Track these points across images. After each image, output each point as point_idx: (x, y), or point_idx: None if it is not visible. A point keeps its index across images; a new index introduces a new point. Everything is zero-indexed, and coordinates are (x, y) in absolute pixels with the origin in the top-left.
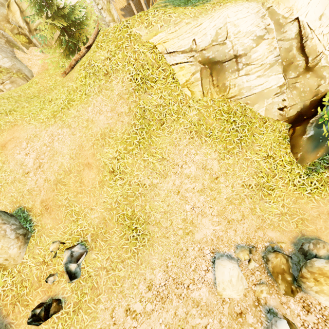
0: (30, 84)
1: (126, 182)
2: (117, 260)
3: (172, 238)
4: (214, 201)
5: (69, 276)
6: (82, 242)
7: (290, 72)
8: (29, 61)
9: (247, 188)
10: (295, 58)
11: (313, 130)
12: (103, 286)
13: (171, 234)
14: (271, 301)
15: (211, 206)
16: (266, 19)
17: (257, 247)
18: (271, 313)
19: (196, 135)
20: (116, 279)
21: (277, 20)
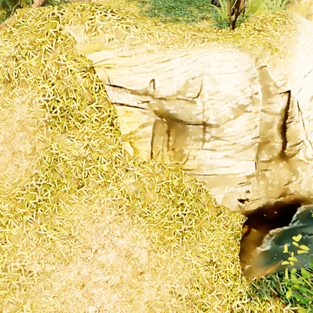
0: None
1: (0, 264)
2: None
3: None
4: (130, 304)
5: None
6: None
7: (263, 152)
8: None
9: (175, 298)
10: (273, 138)
11: (270, 244)
12: None
13: None
14: None
15: (124, 311)
16: (255, 84)
17: None
18: None
19: (127, 212)
20: None
21: (267, 86)
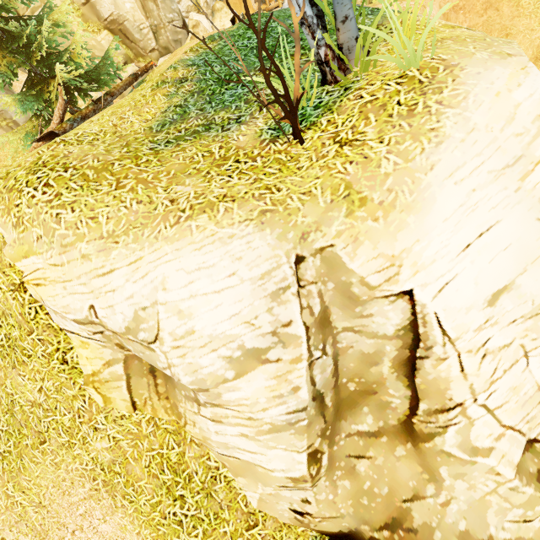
0: None
1: None
2: None
3: None
4: None
5: None
6: None
7: (365, 411)
8: None
9: None
10: (384, 387)
11: None
12: None
13: None
14: None
15: None
16: (284, 302)
17: None
18: None
19: (105, 488)
20: None
21: (346, 284)
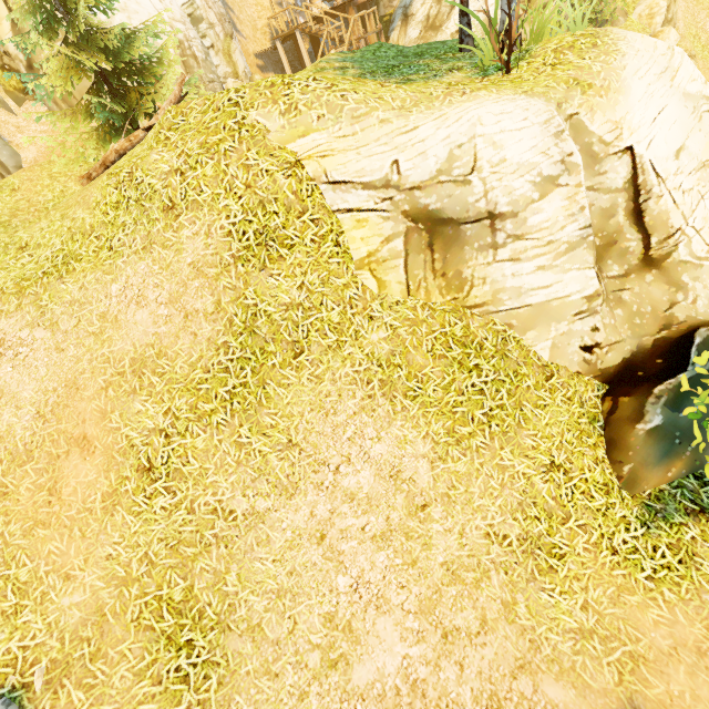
0: None
1: (182, 501)
2: None
3: (291, 677)
4: (413, 569)
5: None
6: (13, 693)
7: (610, 263)
8: (18, 132)
9: (497, 544)
10: (623, 234)
11: (661, 414)
12: None
13: (288, 662)
14: None
15: (404, 583)
16: (564, 140)
17: None
18: None
19: (382, 391)
20: None
21: (588, 145)
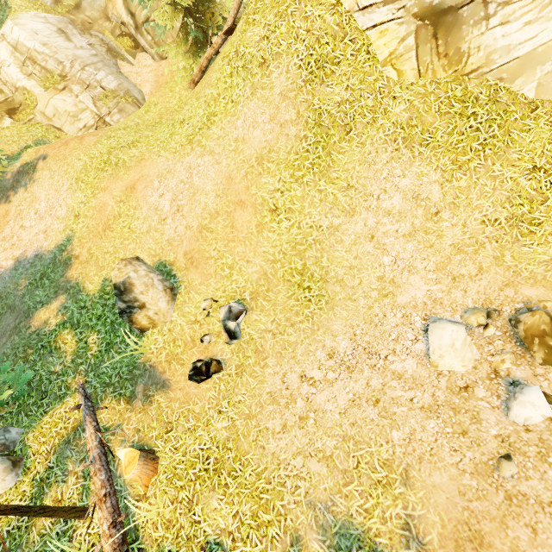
0: (147, 107)
1: (294, 224)
2: (285, 324)
3: (362, 301)
4: (431, 249)
5: (229, 335)
6: (239, 301)
7: None
8: (138, 76)
9: (490, 226)
10: None
11: None
12: (269, 349)
13: (360, 296)
14: (517, 373)
15: (425, 257)
16: None
17: (501, 310)
18: (515, 385)
19: (404, 145)
20: (285, 344)
21: None
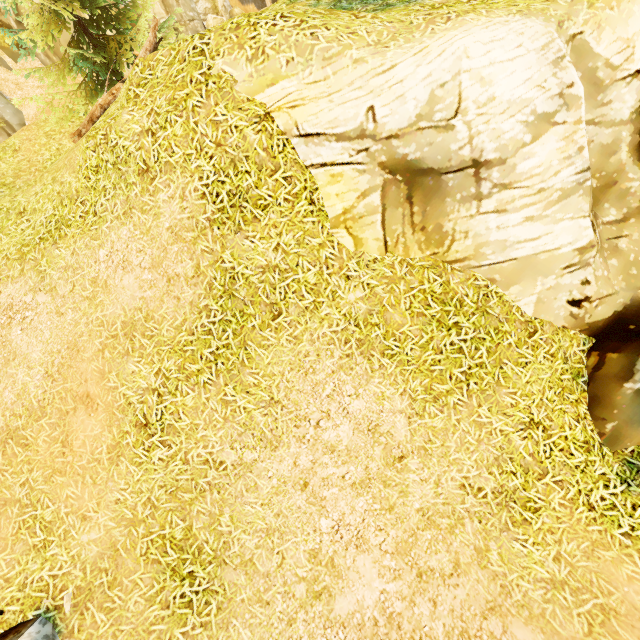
0: None
1: (177, 453)
2: None
3: (280, 604)
4: (390, 514)
5: None
6: (48, 613)
7: (607, 206)
8: (17, 89)
9: (472, 496)
10: (624, 173)
11: None
12: None
13: (278, 592)
14: None
15: (382, 526)
16: (564, 68)
17: None
18: None
19: (359, 350)
20: None
21: (592, 70)
